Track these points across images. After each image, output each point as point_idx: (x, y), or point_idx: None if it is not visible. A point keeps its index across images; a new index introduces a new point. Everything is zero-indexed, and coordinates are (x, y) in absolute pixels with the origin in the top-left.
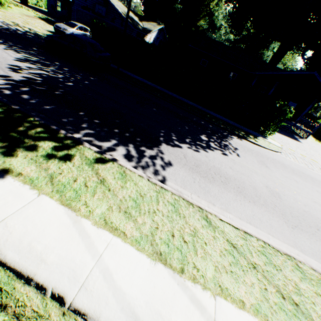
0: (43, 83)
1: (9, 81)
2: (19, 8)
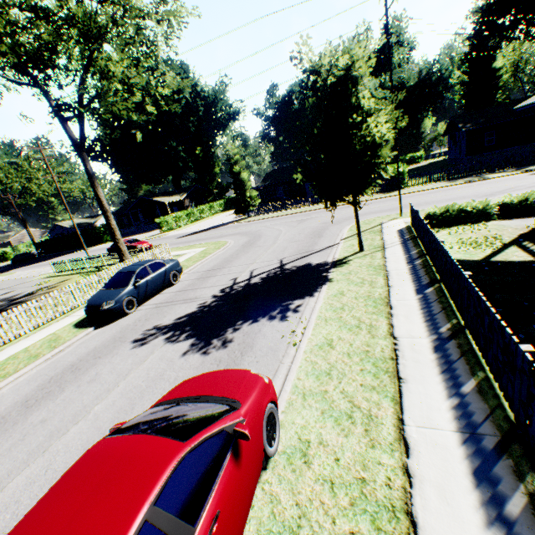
0: None
1: None
2: None
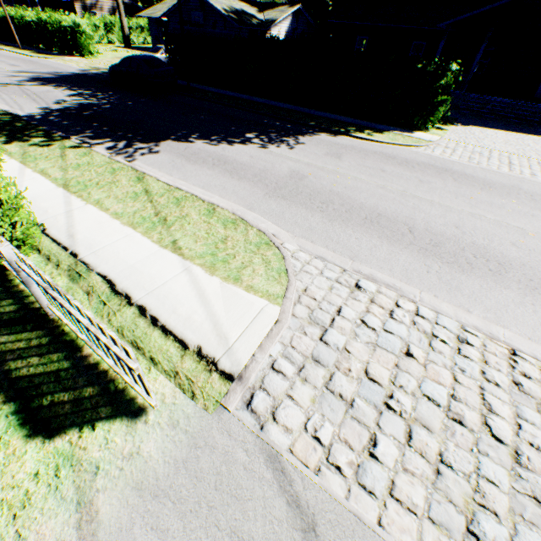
0: (78, 109)
1: (47, 111)
2: (117, 53)
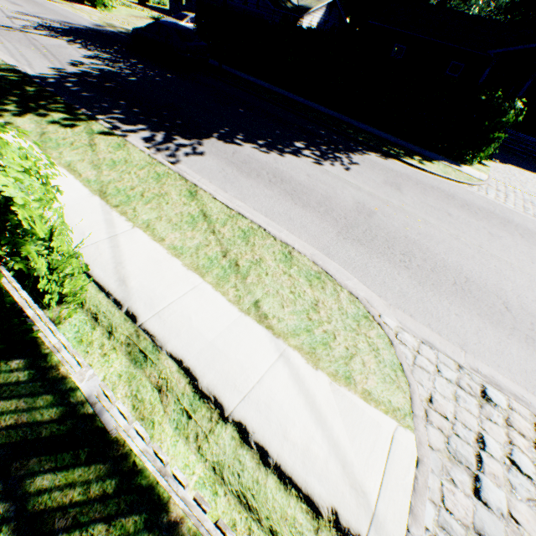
0: (98, 77)
1: (61, 73)
2: (131, 10)
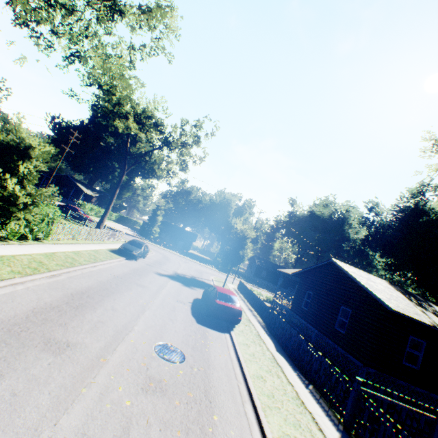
0: None
1: None
2: None
